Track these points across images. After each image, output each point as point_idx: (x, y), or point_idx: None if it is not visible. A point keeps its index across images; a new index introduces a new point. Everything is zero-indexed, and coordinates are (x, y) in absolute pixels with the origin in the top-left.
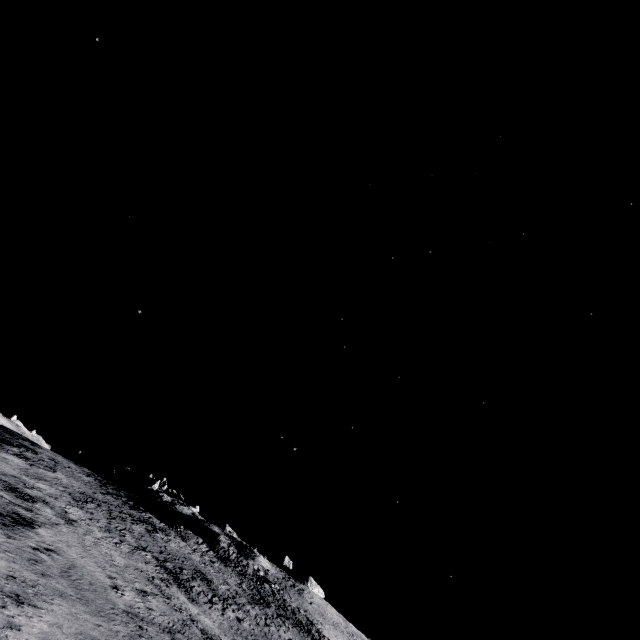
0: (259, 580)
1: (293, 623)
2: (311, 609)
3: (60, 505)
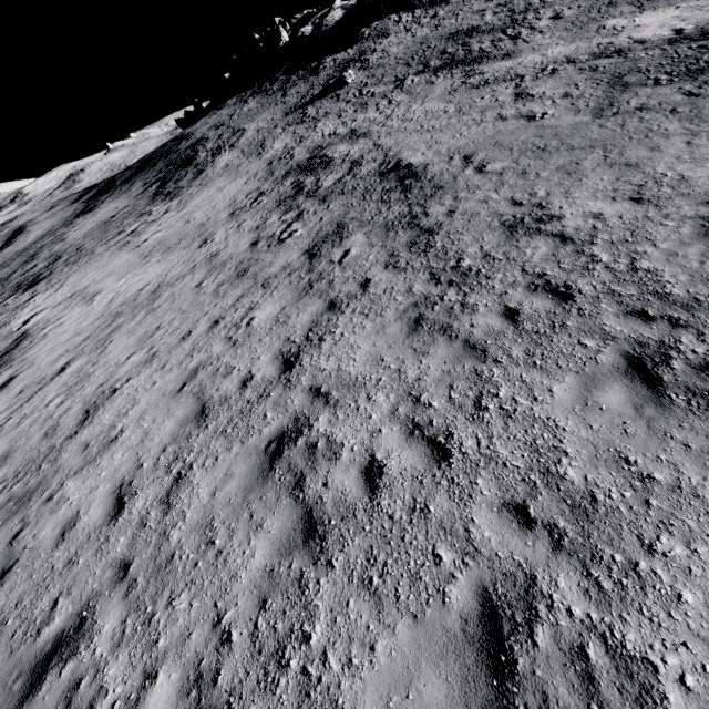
0: None
1: None
2: None
3: (318, 138)
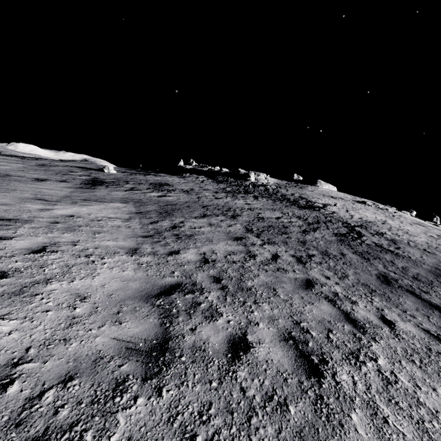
0: (254, 186)
1: (273, 199)
2: (310, 193)
3: None
